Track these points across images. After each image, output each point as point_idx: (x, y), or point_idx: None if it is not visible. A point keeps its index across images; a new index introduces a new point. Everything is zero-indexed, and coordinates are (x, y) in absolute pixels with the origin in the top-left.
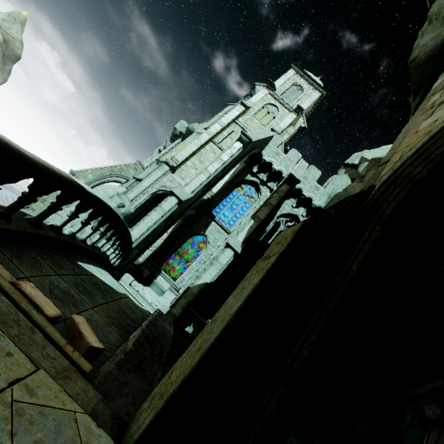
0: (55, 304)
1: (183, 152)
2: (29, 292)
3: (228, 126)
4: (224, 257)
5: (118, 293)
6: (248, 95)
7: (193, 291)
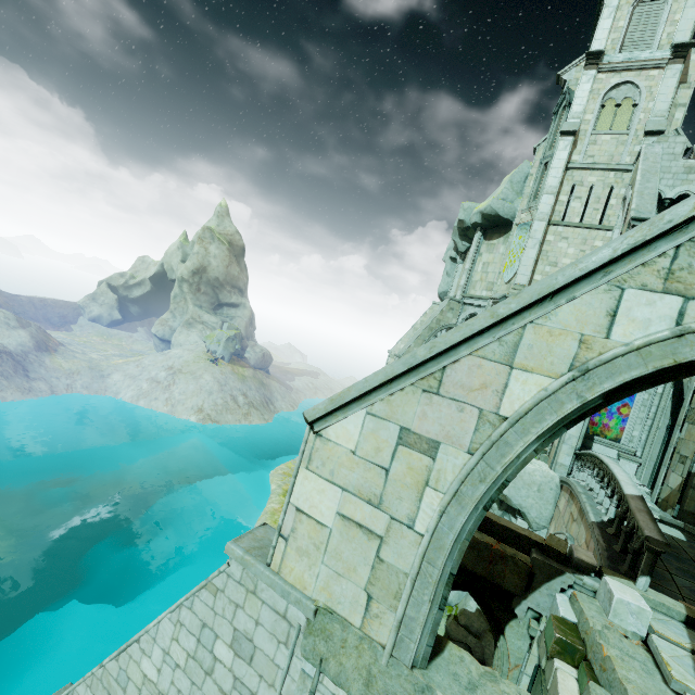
0: None
1: (522, 270)
2: None
3: (561, 183)
4: None
5: (673, 544)
6: (559, 106)
7: None
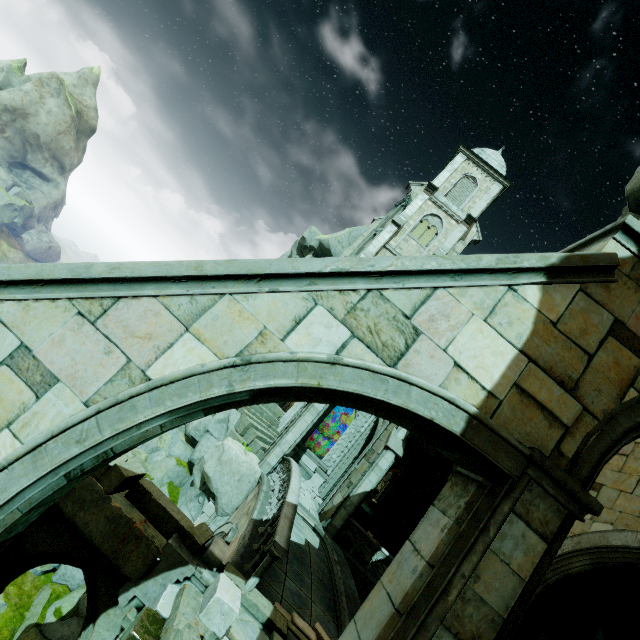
0: (301, 615)
1: None
2: (301, 626)
3: (376, 254)
4: (384, 461)
5: (306, 550)
6: (400, 203)
7: (354, 501)
